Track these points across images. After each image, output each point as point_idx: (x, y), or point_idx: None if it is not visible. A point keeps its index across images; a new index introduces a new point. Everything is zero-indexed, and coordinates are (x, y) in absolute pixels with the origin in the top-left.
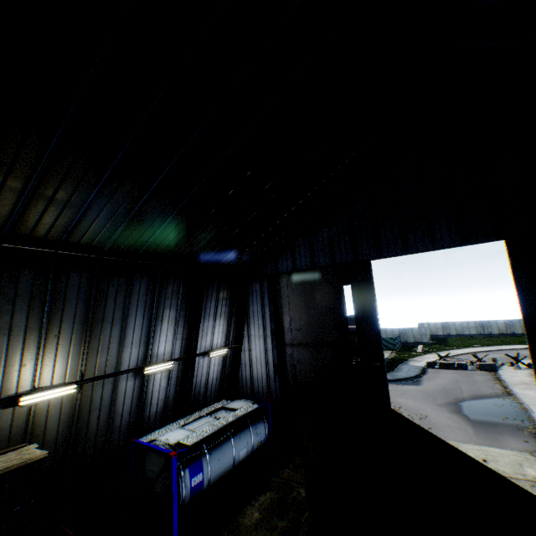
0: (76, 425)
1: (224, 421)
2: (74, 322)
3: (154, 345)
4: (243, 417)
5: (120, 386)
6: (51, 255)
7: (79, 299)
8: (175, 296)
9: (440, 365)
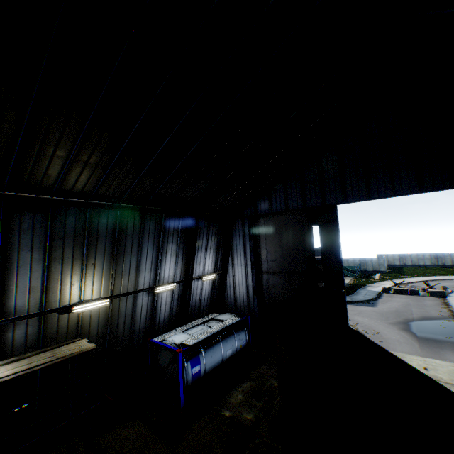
0: (109, 328)
1: (215, 329)
2: (104, 254)
3: (161, 271)
4: (229, 327)
5: (138, 301)
6: (86, 204)
7: (106, 237)
8: (175, 234)
9: (394, 291)
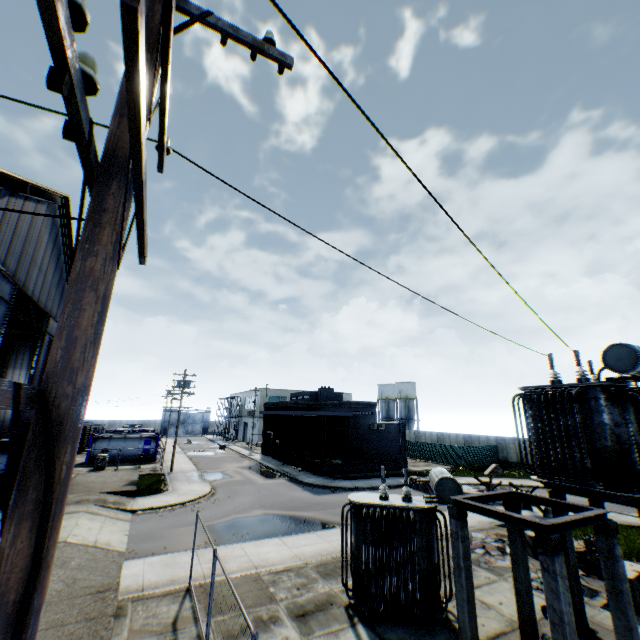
0: None
1: None
2: None
3: None
4: None
5: None
6: None
7: None
8: None
9: (420, 485)
